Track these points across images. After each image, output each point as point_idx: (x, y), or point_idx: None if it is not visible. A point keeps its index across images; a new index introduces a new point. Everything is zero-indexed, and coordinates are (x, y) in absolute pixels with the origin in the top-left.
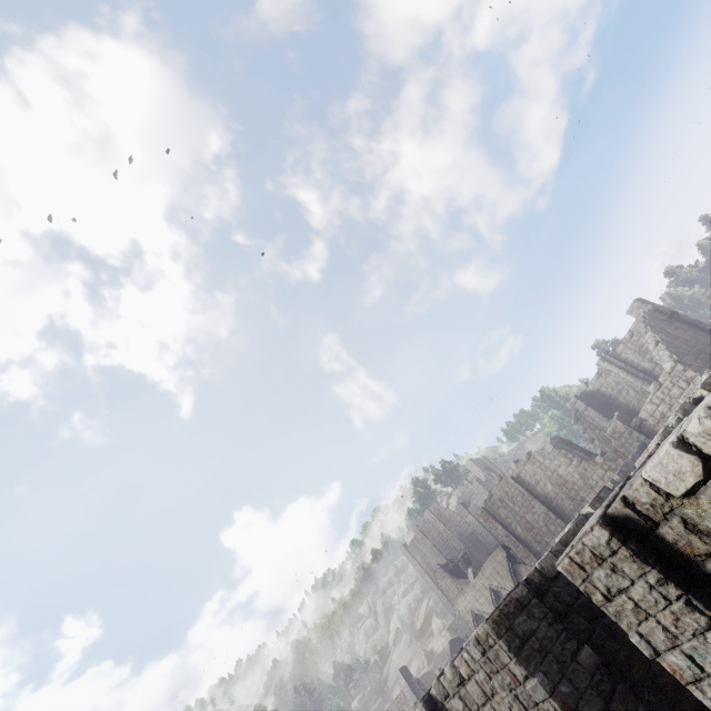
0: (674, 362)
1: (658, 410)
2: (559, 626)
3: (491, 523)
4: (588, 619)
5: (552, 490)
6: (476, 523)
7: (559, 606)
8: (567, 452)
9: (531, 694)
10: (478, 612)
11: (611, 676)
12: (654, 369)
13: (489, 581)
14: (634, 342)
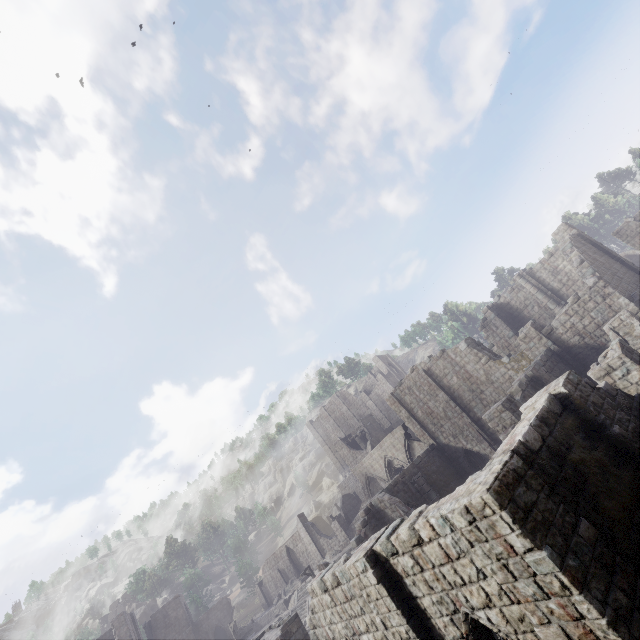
0: (598, 278)
1: (570, 321)
2: (556, 498)
3: (396, 407)
4: (572, 492)
5: (457, 383)
6: (374, 408)
7: (546, 478)
8: (478, 352)
9: (531, 566)
10: (371, 476)
11: (609, 548)
12: (561, 289)
13: (385, 452)
14: (551, 263)
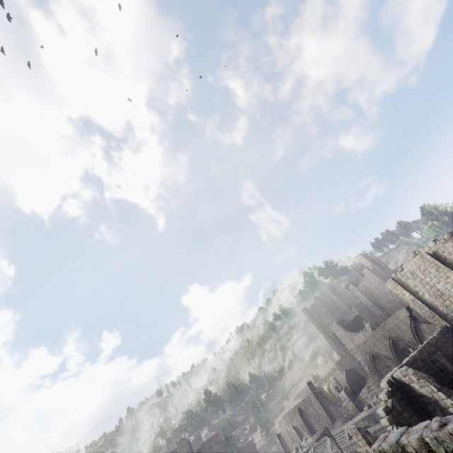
0: None
1: None
2: None
3: (398, 290)
4: None
5: None
6: (363, 297)
7: None
8: None
9: None
10: (375, 354)
11: None
12: None
13: (388, 333)
14: None
